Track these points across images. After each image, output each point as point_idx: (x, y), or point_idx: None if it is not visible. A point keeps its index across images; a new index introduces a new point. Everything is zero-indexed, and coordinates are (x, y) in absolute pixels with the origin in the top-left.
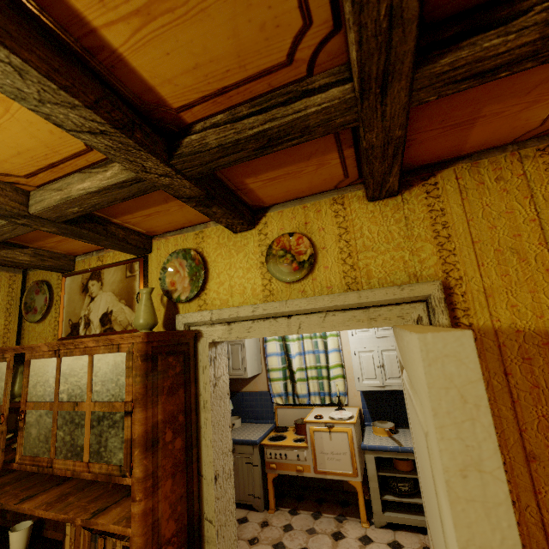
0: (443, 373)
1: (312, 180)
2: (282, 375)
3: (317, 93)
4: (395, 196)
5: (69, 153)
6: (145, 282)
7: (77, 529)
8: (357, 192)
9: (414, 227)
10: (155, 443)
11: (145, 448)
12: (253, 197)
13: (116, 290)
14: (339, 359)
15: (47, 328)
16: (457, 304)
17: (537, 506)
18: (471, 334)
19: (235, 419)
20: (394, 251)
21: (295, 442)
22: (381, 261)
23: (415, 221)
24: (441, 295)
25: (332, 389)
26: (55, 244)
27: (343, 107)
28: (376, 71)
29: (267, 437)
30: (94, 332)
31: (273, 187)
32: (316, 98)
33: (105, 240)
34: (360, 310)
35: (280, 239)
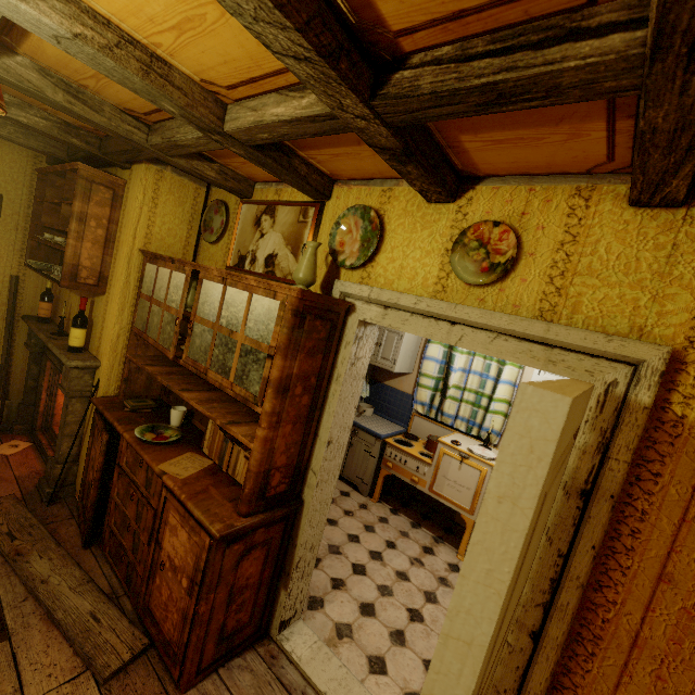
0: (525, 423)
1: (555, 154)
2: (434, 385)
3: (589, 38)
4: (675, 208)
5: (270, 69)
6: (315, 233)
7: (216, 428)
8: (618, 186)
9: (680, 263)
10: (286, 391)
11: (277, 390)
12: (465, 160)
13: (285, 233)
14: (509, 395)
15: (219, 253)
16: (681, 385)
17: (641, 619)
18: (570, 401)
19: (368, 407)
20: (628, 288)
21: (420, 454)
22: (602, 295)
23: (686, 255)
24: (660, 366)
25: (485, 423)
26: (239, 164)
27: (620, 66)
28: (687, 21)
29: (393, 437)
30: (258, 270)
31: (495, 152)
32: (585, 45)
33: (287, 175)
34: (541, 347)
35: (479, 226)
